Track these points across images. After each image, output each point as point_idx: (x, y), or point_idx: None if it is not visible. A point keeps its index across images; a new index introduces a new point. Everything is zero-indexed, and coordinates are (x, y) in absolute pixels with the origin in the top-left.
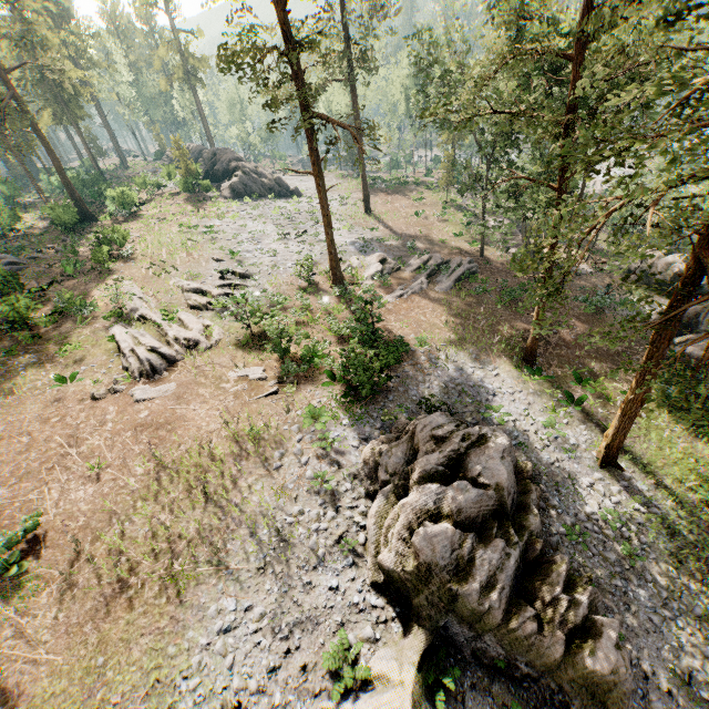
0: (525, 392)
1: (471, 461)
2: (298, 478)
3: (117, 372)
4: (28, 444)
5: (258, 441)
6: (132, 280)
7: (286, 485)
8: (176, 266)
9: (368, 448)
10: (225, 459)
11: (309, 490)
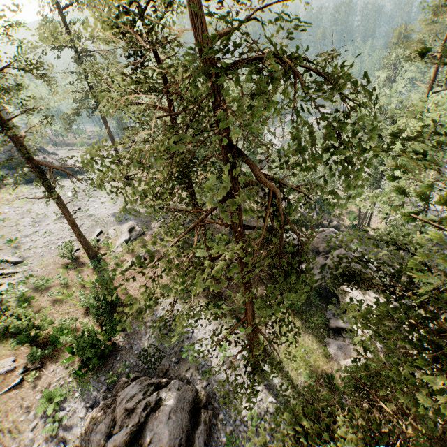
0: (213, 323)
1: (147, 428)
2: None
3: None
4: None
5: None
6: None
7: None
8: None
9: (90, 417)
10: None
11: None
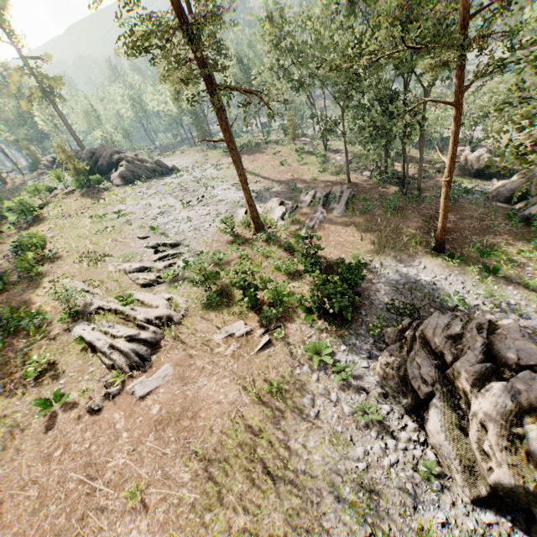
0: (453, 274)
1: (499, 348)
2: (340, 417)
3: (103, 373)
4: (38, 497)
5: (282, 395)
6: (69, 277)
7: (335, 430)
8: (106, 253)
9: (380, 364)
10: (263, 426)
11: (357, 426)
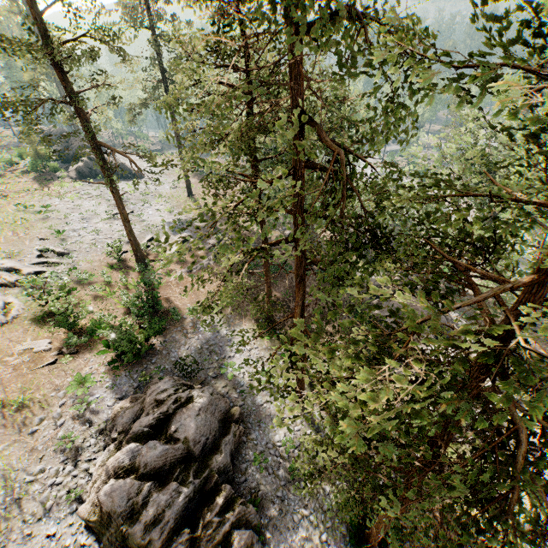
0: (260, 348)
1: (175, 419)
2: (50, 439)
3: None
4: None
5: (23, 409)
6: None
7: (36, 447)
8: (0, 244)
9: (118, 407)
10: None
11: (56, 449)
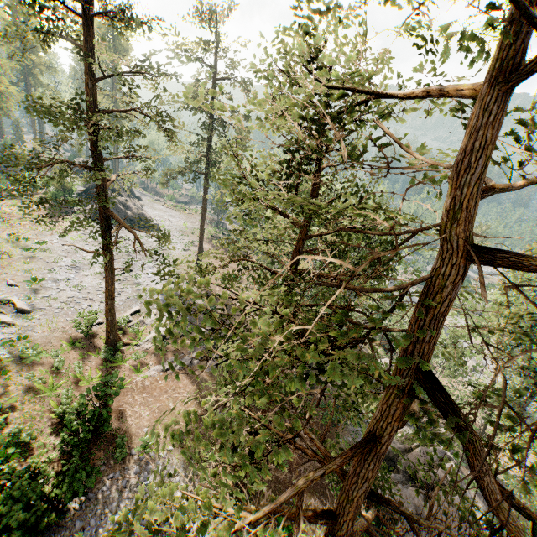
0: None
1: None
2: None
3: None
4: None
5: None
6: None
7: None
8: None
9: None
10: None
11: None
